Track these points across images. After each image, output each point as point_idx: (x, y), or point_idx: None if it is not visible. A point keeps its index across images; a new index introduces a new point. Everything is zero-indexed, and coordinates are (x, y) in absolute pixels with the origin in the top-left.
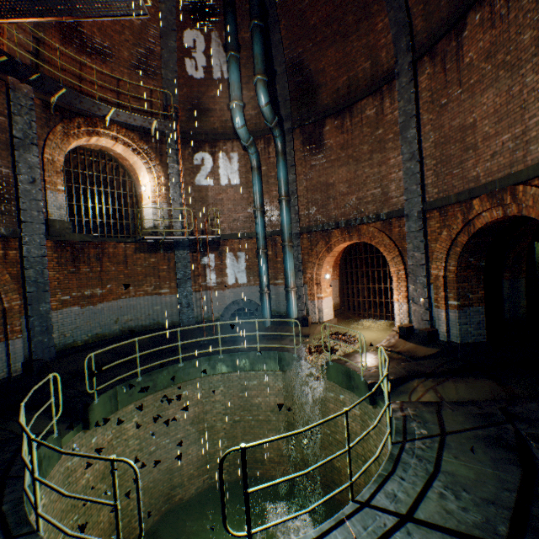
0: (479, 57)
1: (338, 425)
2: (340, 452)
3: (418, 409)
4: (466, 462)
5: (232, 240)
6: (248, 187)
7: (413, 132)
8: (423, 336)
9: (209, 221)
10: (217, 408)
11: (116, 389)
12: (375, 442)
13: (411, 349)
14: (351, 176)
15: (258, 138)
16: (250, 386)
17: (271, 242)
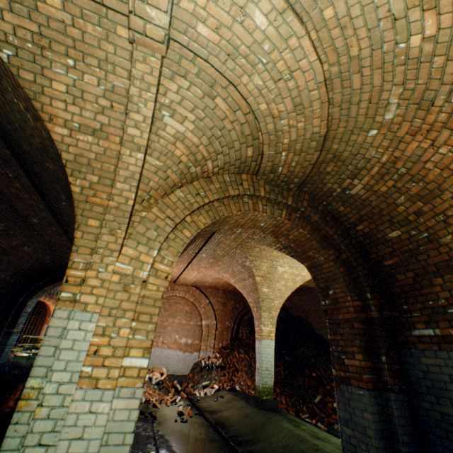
0: None
1: None
2: None
3: None
4: None
5: None
6: None
7: None
8: None
9: None
10: None
11: None
12: None
13: None
14: None
15: None
16: None
17: None
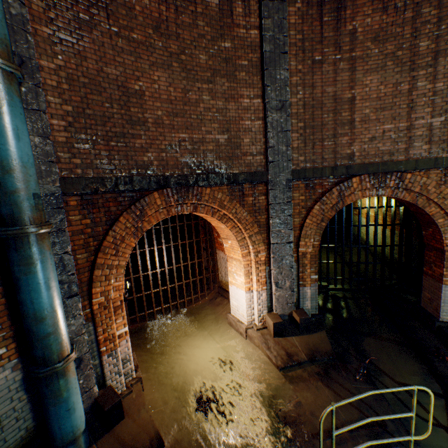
0: (366, 34)
1: None
2: None
3: None
4: None
5: None
6: None
7: (286, 75)
8: (305, 323)
9: None
10: None
11: None
12: None
13: (310, 346)
14: (179, 95)
15: None
16: None
17: None
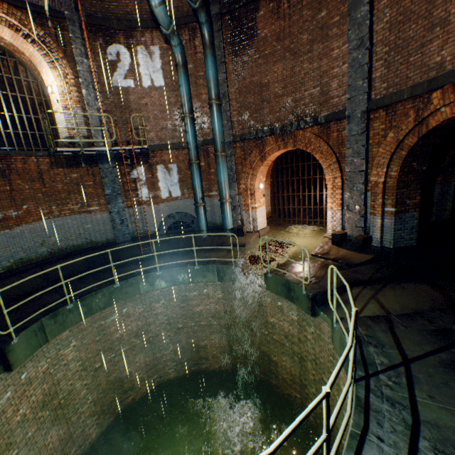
0: None
1: (276, 328)
2: (318, 446)
3: (371, 329)
4: (446, 404)
5: (161, 151)
6: (174, 89)
7: (365, 10)
8: (357, 243)
9: (133, 129)
10: (160, 319)
11: (42, 322)
12: (313, 346)
13: (346, 256)
14: (288, 74)
15: (182, 27)
16: (191, 297)
17: (203, 152)
